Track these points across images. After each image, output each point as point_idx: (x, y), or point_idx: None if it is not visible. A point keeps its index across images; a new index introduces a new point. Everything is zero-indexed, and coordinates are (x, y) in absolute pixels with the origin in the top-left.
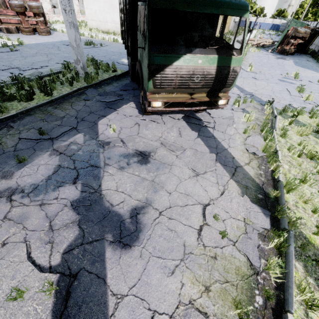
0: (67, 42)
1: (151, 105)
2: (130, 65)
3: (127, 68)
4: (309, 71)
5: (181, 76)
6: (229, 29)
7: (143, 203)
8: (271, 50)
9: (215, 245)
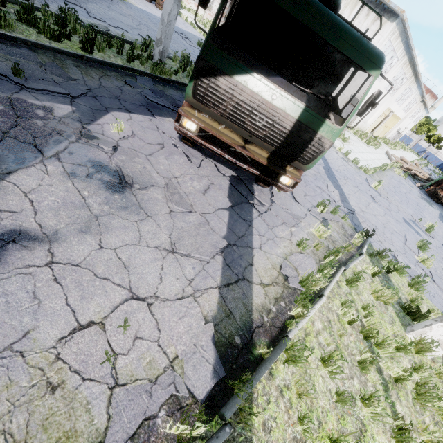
0: (178, 29)
1: (180, 122)
2: None
3: None
4: None
5: (238, 101)
6: (386, 135)
7: (44, 233)
8: (421, 185)
9: (77, 368)
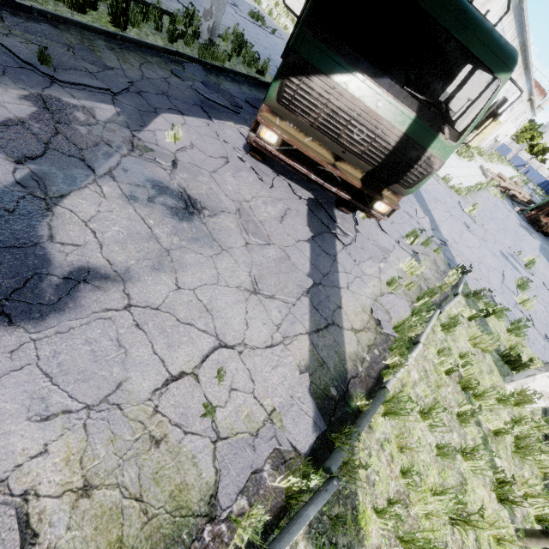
0: None
1: (258, 132)
2: None
3: None
4: None
5: (334, 108)
6: (481, 144)
7: (115, 271)
8: (521, 209)
9: (177, 421)
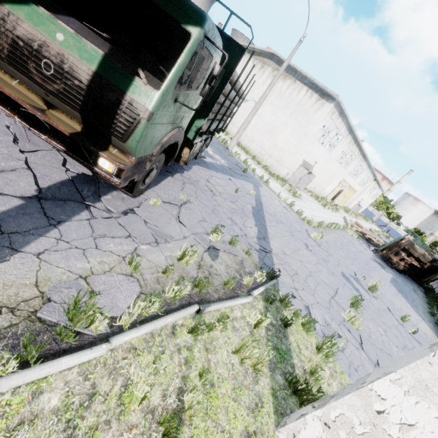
0: None
1: None
2: None
3: None
4: (404, 300)
5: (14, 38)
6: (348, 206)
7: None
8: (375, 249)
9: None
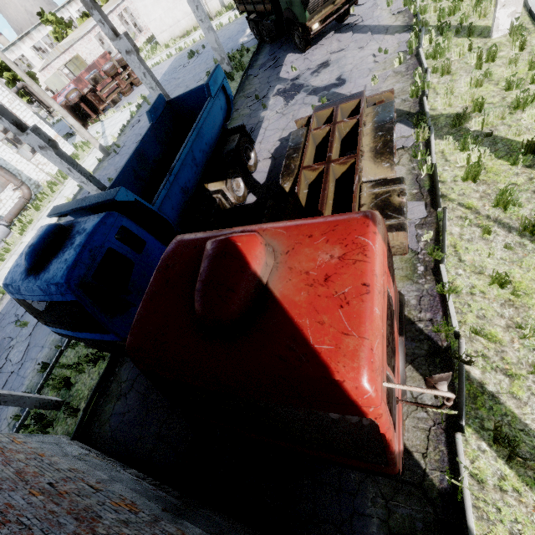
0: (171, 71)
1: (312, 30)
2: (272, 24)
3: (254, 42)
4: None
5: None
6: None
7: (340, 75)
8: None
9: (384, 59)
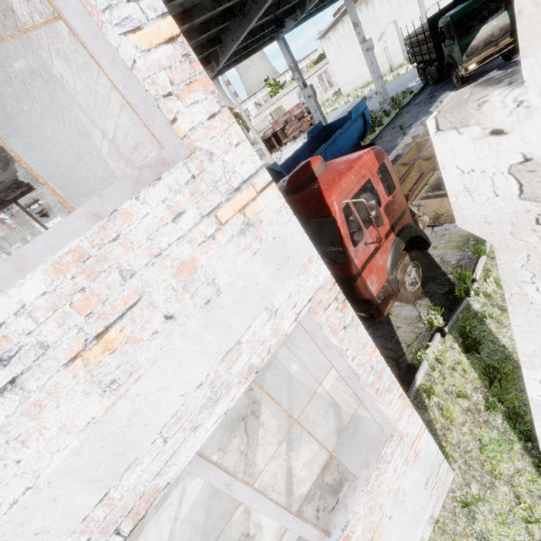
0: (344, 113)
1: (468, 70)
2: (435, 69)
3: (420, 85)
4: None
5: (483, 40)
6: None
7: None
8: None
9: None
